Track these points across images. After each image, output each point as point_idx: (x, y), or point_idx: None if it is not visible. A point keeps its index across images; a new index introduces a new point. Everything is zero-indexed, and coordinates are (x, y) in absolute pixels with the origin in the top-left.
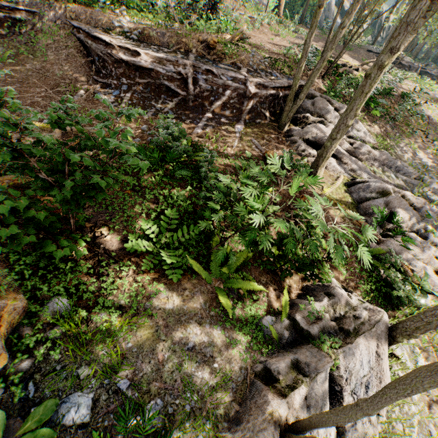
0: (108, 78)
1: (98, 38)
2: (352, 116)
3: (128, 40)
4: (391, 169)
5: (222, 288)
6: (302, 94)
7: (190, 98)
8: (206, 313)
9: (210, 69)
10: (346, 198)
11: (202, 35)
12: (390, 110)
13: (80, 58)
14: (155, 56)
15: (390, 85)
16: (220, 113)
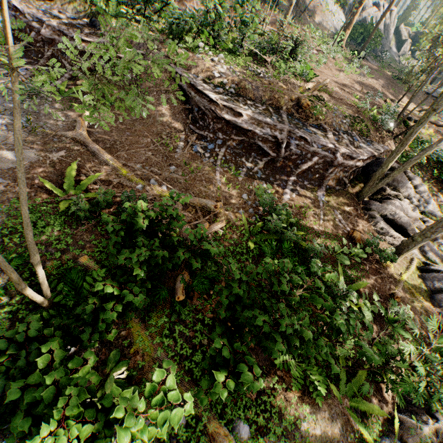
0: (204, 130)
1: (203, 93)
2: None
3: (227, 95)
4: None
5: (349, 408)
6: (391, 176)
7: (279, 159)
8: (345, 439)
9: (304, 137)
10: (420, 285)
11: (294, 93)
12: None
13: (178, 104)
14: (255, 118)
15: None
16: (303, 176)
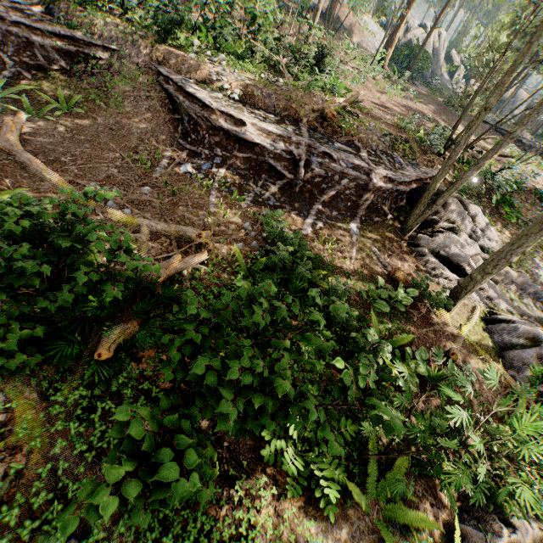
0: (198, 145)
1: (193, 96)
2: (518, 253)
3: (228, 101)
4: (529, 295)
5: (382, 519)
6: (441, 199)
7: (298, 183)
8: None
9: (329, 152)
10: (486, 340)
11: (317, 102)
12: (520, 210)
13: (164, 114)
14: (263, 128)
15: (521, 179)
16: (331, 205)
